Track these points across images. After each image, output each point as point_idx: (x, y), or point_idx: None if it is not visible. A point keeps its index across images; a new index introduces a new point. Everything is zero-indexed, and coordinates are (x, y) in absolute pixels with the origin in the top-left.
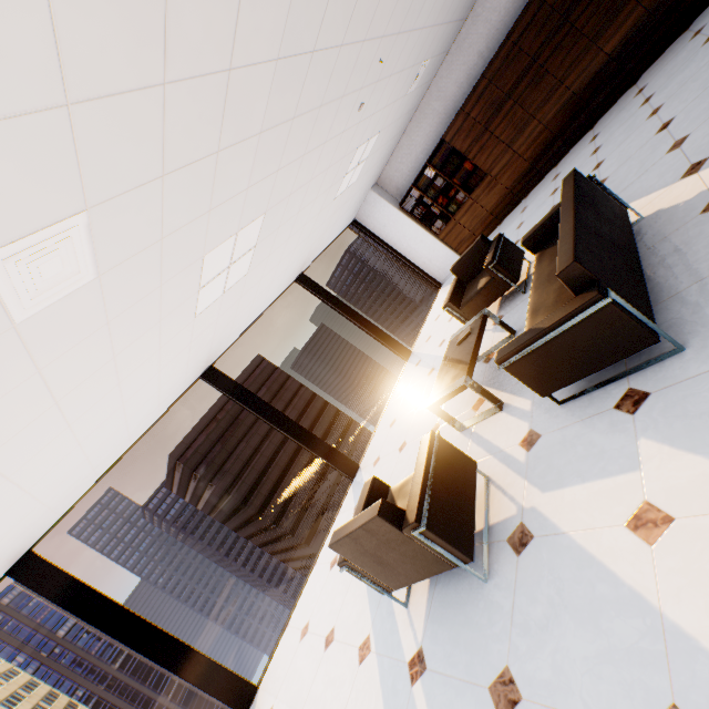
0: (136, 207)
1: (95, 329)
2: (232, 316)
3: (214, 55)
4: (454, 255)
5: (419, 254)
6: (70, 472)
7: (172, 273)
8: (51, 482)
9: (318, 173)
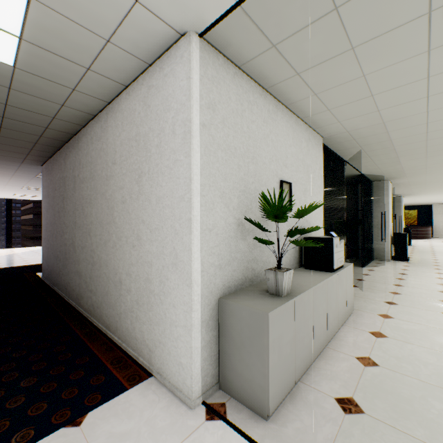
0: None
1: None
2: None
3: None
4: None
5: None
6: None
7: None
8: None
9: None
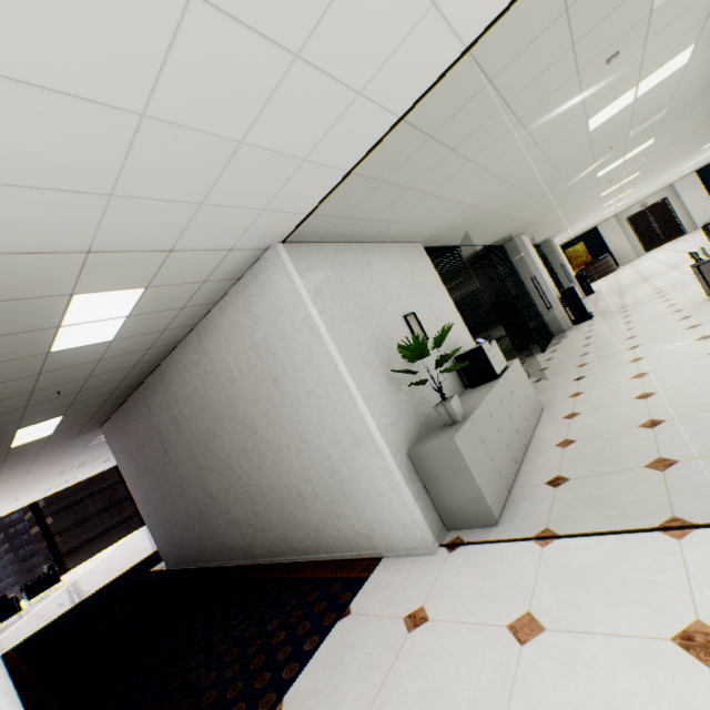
0: None
1: None
2: None
3: None
4: None
5: None
6: None
7: None
8: None
9: None
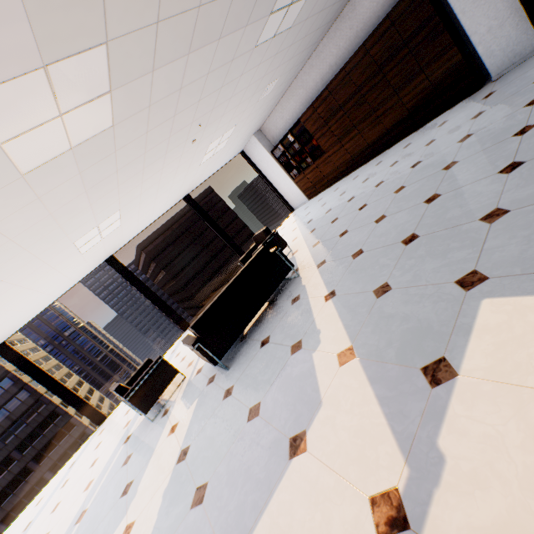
0: (14, 261)
1: (9, 289)
2: (119, 238)
3: (37, 218)
4: (303, 195)
5: (282, 186)
6: (18, 318)
7: (51, 257)
8: (7, 324)
9: (167, 174)
